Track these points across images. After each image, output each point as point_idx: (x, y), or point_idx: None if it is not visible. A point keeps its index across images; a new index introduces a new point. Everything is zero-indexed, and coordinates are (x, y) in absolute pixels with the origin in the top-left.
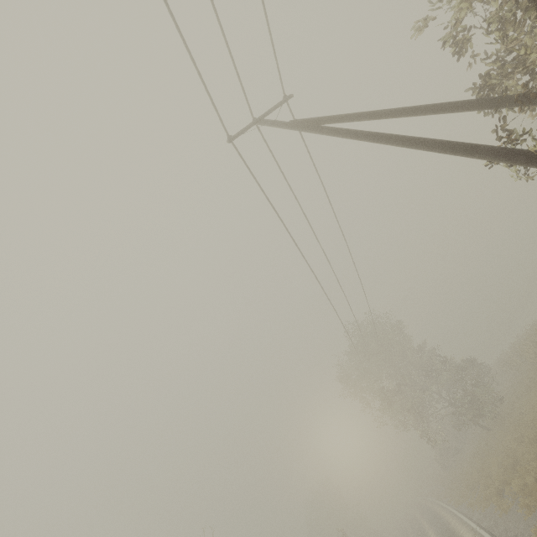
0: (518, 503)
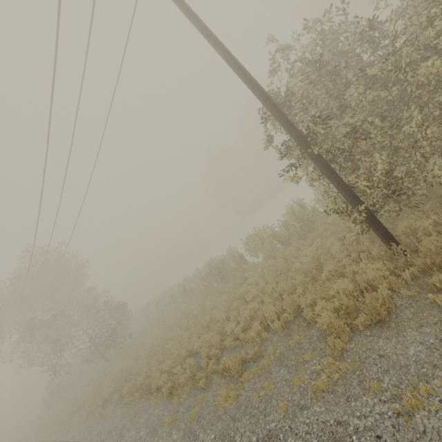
0: (120, 405)
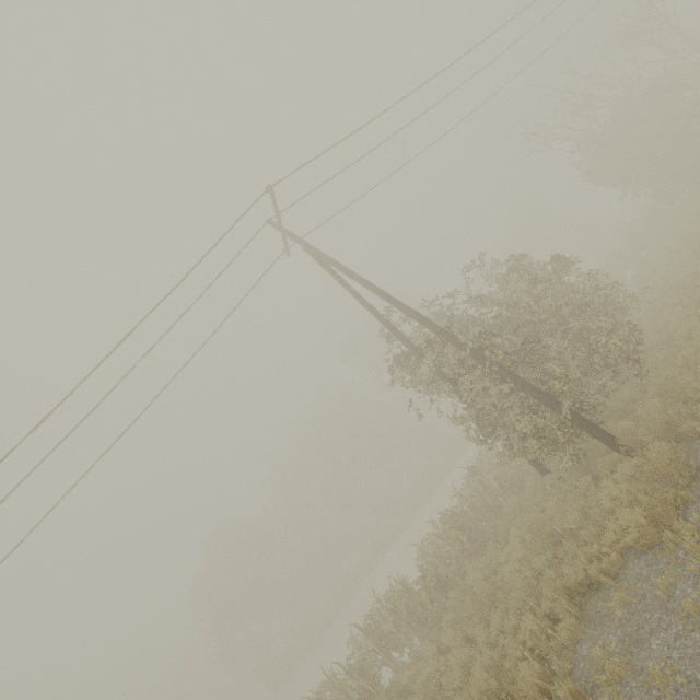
0: None
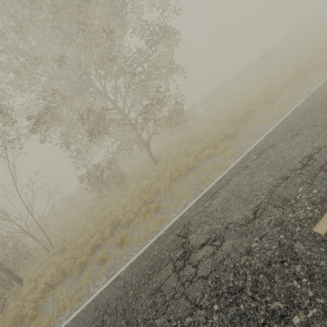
0: None
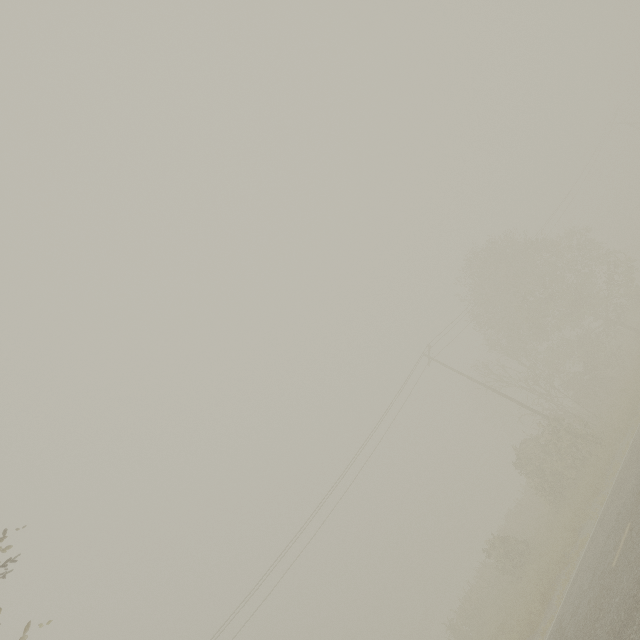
0: None
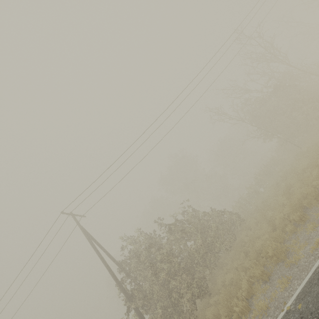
0: None
